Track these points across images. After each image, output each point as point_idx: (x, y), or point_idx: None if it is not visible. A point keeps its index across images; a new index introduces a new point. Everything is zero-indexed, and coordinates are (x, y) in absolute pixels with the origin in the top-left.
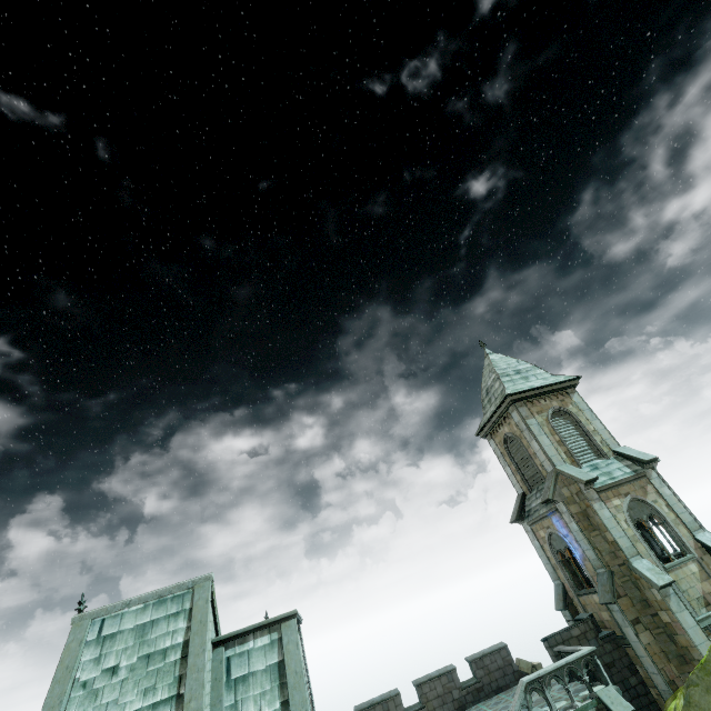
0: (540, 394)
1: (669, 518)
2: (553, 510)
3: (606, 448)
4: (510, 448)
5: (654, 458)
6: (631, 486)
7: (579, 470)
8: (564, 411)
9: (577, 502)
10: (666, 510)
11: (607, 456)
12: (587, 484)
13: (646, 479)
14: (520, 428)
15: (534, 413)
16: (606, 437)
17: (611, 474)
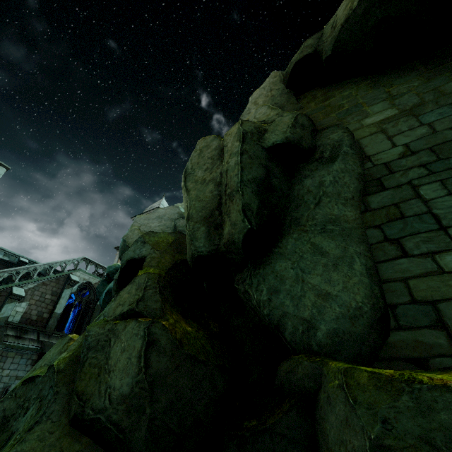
0: None
1: None
2: None
3: None
4: None
5: None
6: None
7: None
8: None
9: None
10: None
11: None
12: None
13: None
14: None
15: None
16: None
17: None
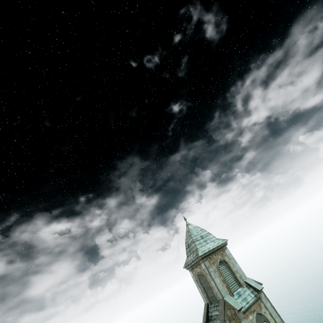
0: (213, 252)
1: (271, 321)
2: (224, 322)
3: (242, 280)
4: (200, 278)
5: (262, 288)
6: (255, 305)
7: (234, 300)
8: (223, 260)
9: (234, 318)
10: (269, 317)
11: (243, 285)
12: (238, 311)
13: (260, 299)
14: (205, 272)
15: (211, 264)
16: (241, 273)
17: (247, 300)
